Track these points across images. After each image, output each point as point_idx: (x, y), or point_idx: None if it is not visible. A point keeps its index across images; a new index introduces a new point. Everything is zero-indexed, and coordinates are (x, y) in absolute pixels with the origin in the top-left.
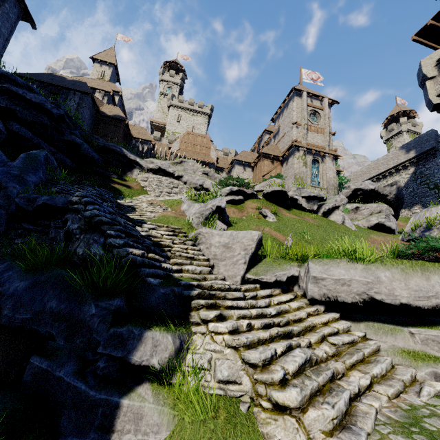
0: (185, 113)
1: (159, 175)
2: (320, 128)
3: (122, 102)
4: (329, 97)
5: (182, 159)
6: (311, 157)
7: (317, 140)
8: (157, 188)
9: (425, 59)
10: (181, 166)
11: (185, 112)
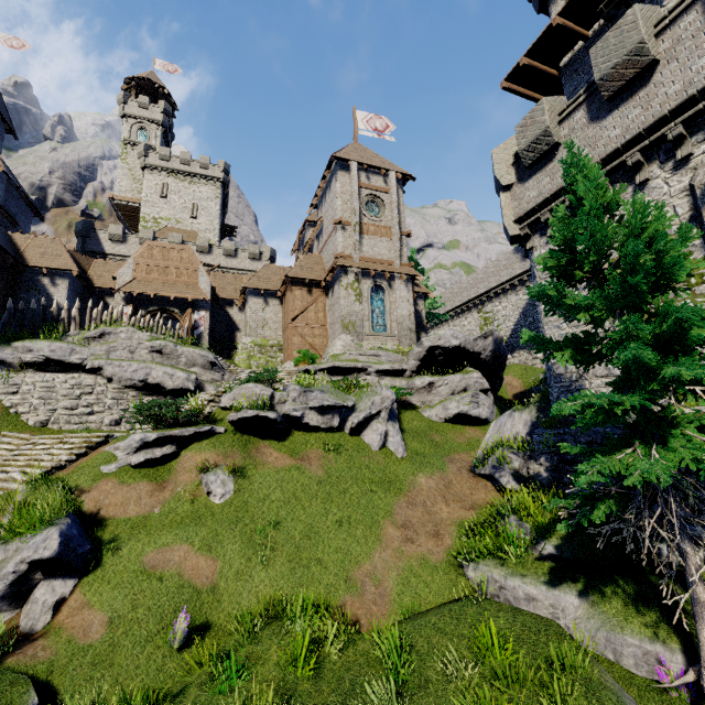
0: (175, 180)
1: (51, 371)
2: (384, 227)
3: (12, 184)
4: (400, 169)
5: (104, 330)
6: (370, 281)
7: (381, 250)
8: (41, 403)
9: (499, 149)
10: (102, 342)
11: (176, 178)
